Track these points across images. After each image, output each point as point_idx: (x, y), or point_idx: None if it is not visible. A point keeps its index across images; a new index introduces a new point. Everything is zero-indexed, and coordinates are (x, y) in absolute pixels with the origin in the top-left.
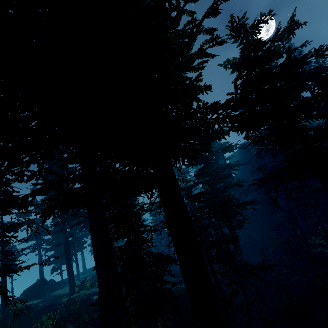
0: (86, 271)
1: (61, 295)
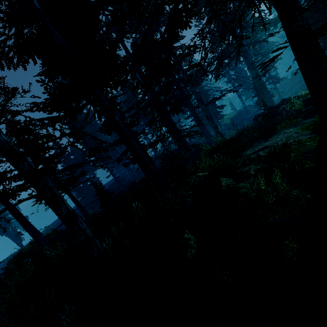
0: None
1: None
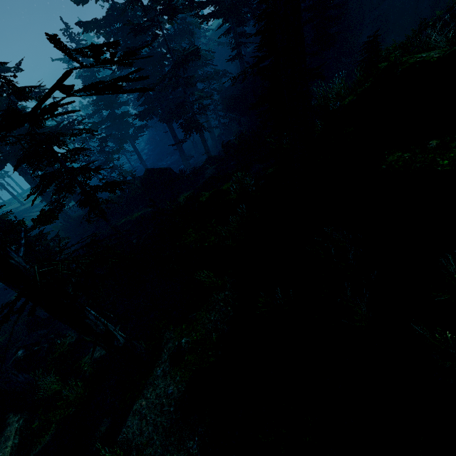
0: (26, 191)
1: (14, 209)
